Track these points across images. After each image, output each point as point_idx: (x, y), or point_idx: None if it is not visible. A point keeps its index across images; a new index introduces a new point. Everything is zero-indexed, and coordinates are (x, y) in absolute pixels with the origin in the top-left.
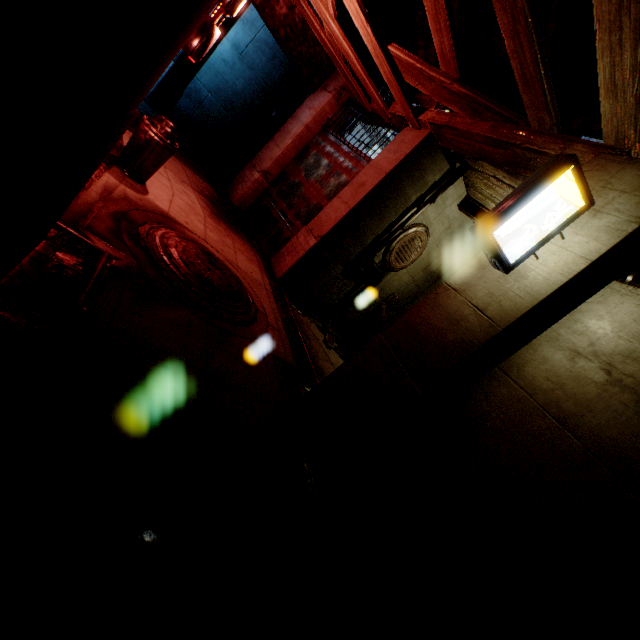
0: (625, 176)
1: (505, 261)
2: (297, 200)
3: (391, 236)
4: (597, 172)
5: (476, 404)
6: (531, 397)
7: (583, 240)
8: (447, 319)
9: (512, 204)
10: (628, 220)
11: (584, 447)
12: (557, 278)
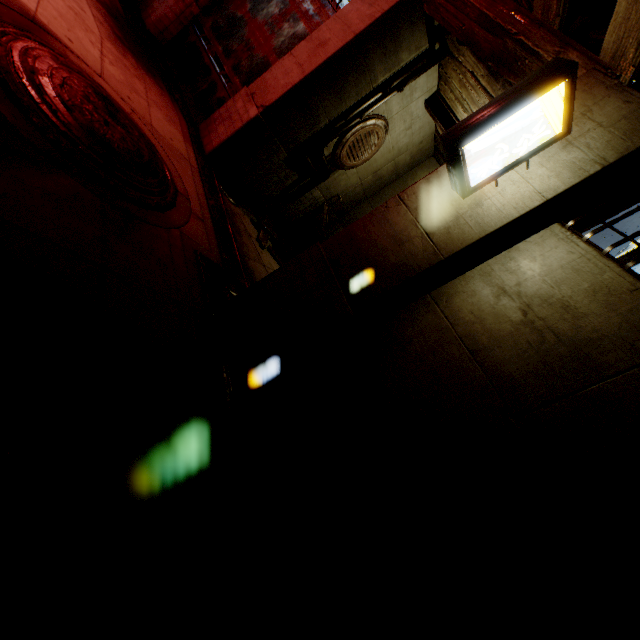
0: (608, 106)
1: (467, 183)
2: (238, 46)
3: (347, 125)
4: (583, 94)
5: (402, 328)
6: (453, 328)
7: (546, 174)
8: (392, 238)
9: (494, 113)
10: (594, 160)
11: (486, 378)
12: (510, 212)
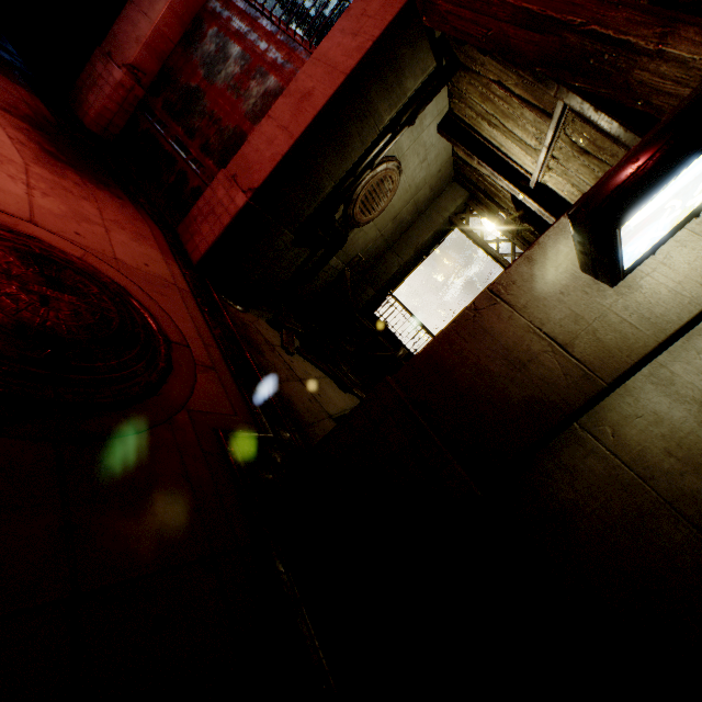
0: None
1: (621, 269)
2: (200, 121)
3: (357, 181)
4: None
5: (553, 486)
6: (646, 483)
7: None
8: (504, 358)
9: (664, 161)
10: None
11: None
12: (696, 293)
